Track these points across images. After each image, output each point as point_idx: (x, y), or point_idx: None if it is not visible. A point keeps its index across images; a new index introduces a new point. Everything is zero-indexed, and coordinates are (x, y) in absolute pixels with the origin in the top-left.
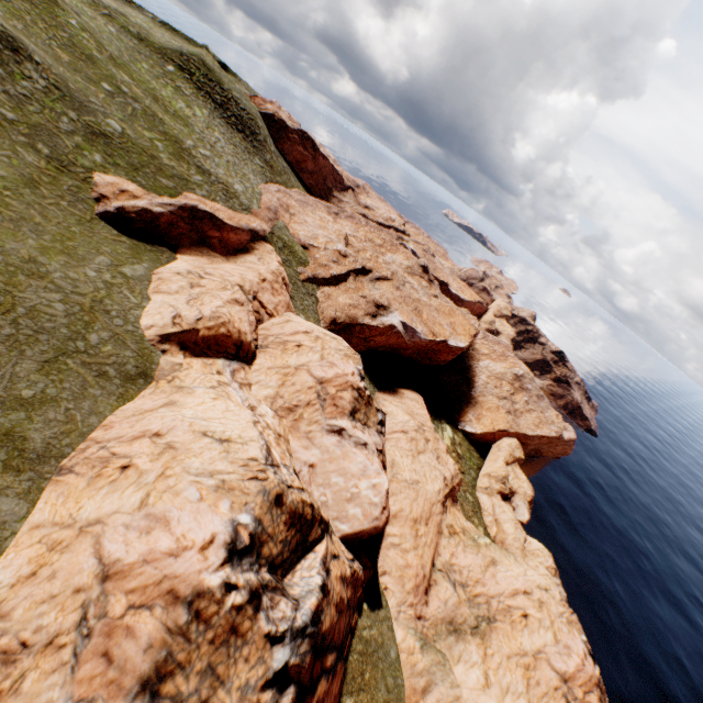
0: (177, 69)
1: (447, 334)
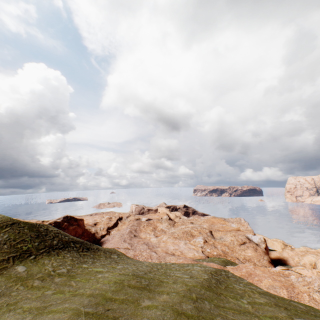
0: (21, 262)
1: (229, 226)
